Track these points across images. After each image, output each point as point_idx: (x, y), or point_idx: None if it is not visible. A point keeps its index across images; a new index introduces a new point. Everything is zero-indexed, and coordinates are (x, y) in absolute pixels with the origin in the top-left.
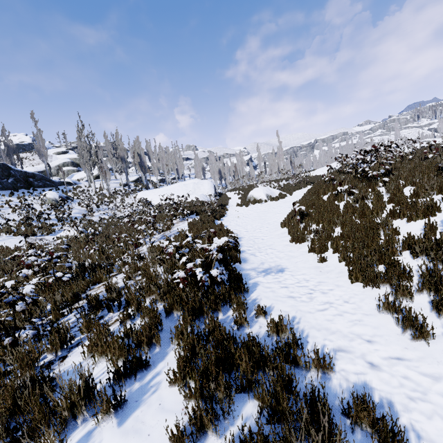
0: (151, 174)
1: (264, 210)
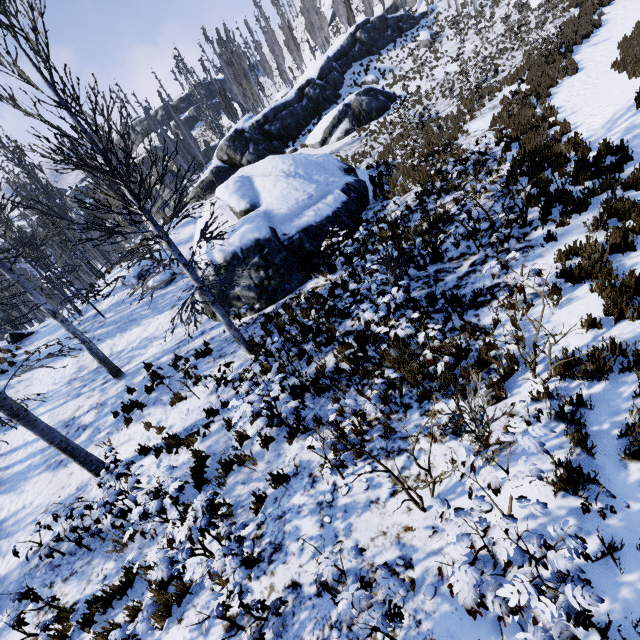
0: None
1: None
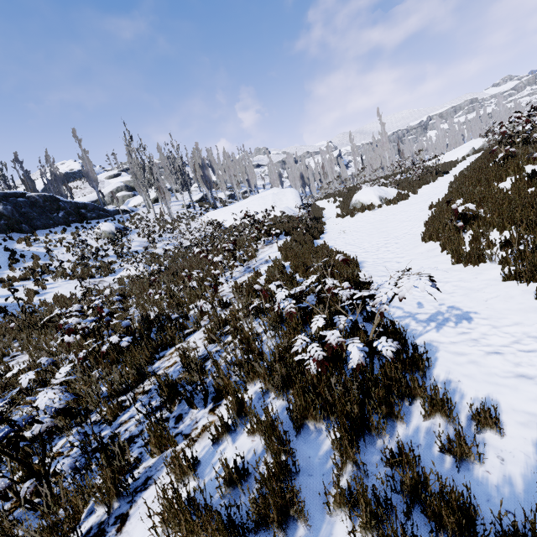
0: (217, 190)
1: (380, 219)
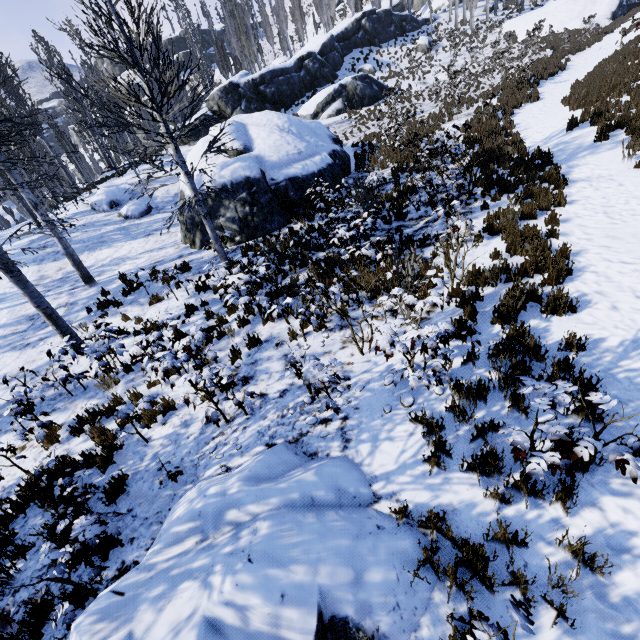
0: None
1: None
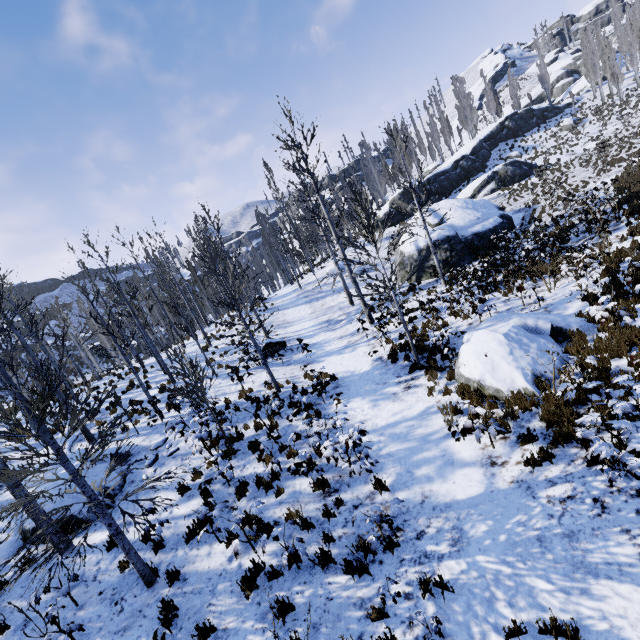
0: None
1: None
